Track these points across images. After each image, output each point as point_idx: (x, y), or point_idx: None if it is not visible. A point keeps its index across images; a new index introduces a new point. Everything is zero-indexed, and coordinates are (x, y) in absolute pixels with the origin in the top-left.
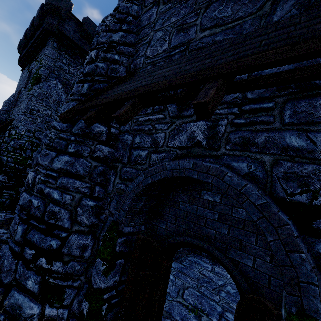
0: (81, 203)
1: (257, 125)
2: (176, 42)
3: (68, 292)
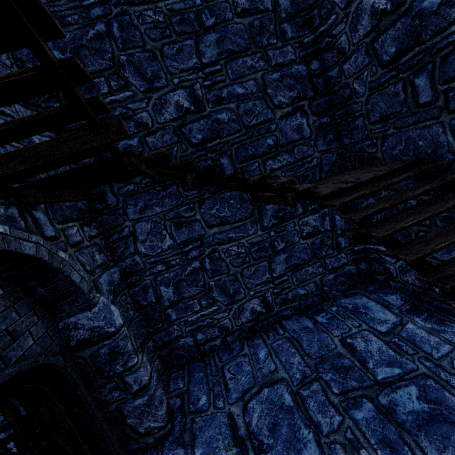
0: None
1: None
2: None
3: None
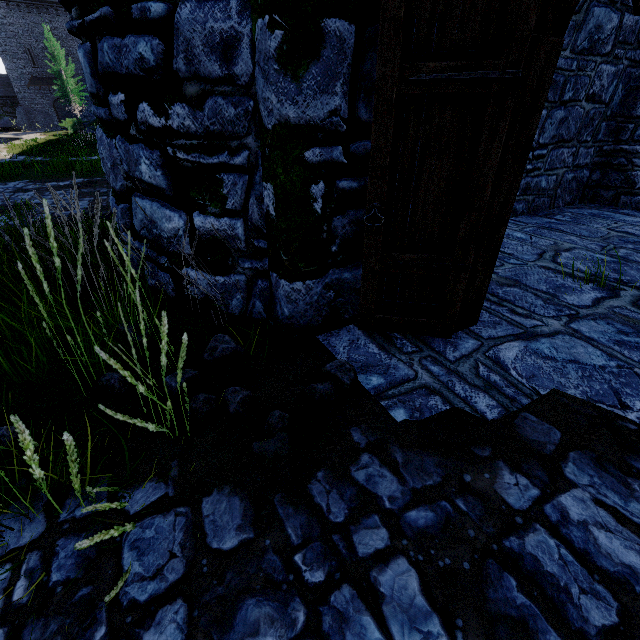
0: None
1: None
2: None
3: (228, 181)
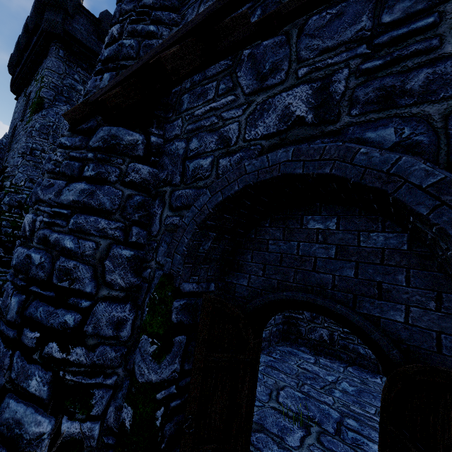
0: (110, 254)
1: (407, 60)
2: None
3: (98, 395)
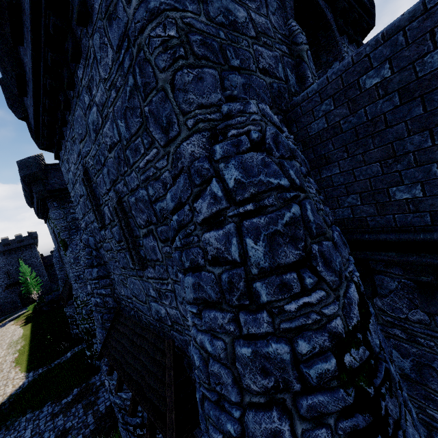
0: None
1: None
2: (126, 294)
3: None
